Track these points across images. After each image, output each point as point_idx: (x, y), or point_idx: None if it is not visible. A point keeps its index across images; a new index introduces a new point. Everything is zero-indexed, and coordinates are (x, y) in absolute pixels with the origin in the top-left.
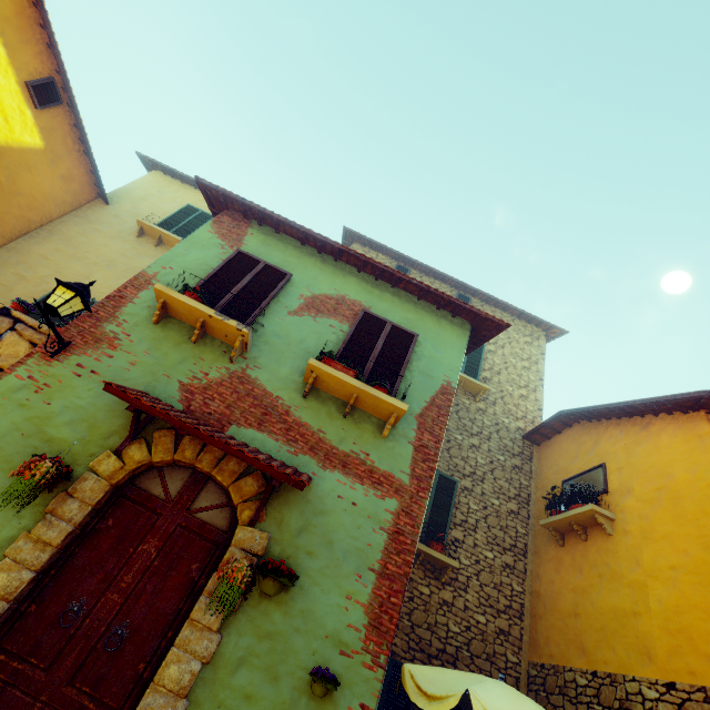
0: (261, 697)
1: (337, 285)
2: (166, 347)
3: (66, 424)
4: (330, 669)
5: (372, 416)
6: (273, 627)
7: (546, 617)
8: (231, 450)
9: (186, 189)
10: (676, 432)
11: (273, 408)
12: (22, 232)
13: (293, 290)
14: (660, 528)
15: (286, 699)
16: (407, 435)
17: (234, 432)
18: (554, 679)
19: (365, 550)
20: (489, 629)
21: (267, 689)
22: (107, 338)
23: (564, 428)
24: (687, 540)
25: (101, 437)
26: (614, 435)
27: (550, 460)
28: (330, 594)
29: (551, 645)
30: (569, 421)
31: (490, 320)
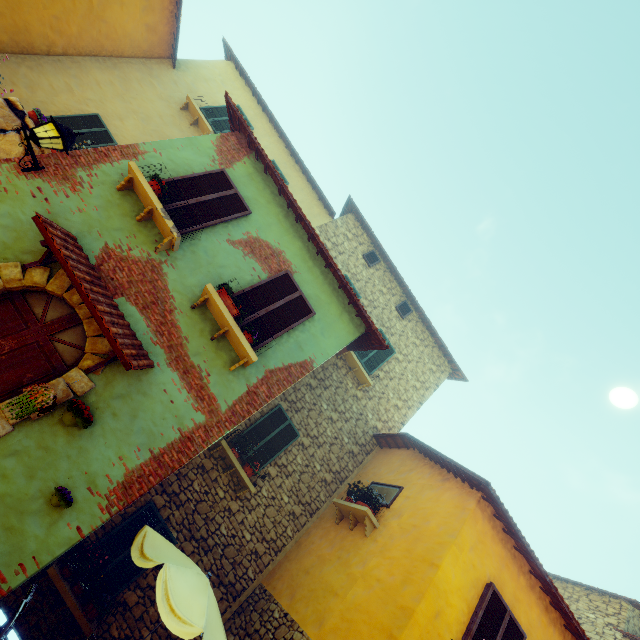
0: (14, 482)
1: (283, 241)
2: (114, 213)
3: (1, 226)
4: (73, 493)
5: (233, 351)
6: (54, 445)
7: (292, 562)
8: (95, 314)
9: (246, 91)
10: (456, 496)
11: (162, 302)
12: (93, 53)
13: (245, 224)
14: (394, 551)
15: (30, 493)
16: (250, 379)
17: (121, 302)
18: (264, 603)
19: (156, 436)
20: (248, 546)
21: (22, 480)
22: (73, 180)
23: (403, 447)
24: (400, 569)
25: (21, 250)
26: (424, 472)
27: (378, 463)
28: (109, 448)
29: (280, 581)
30: (409, 444)
31: (377, 335)
